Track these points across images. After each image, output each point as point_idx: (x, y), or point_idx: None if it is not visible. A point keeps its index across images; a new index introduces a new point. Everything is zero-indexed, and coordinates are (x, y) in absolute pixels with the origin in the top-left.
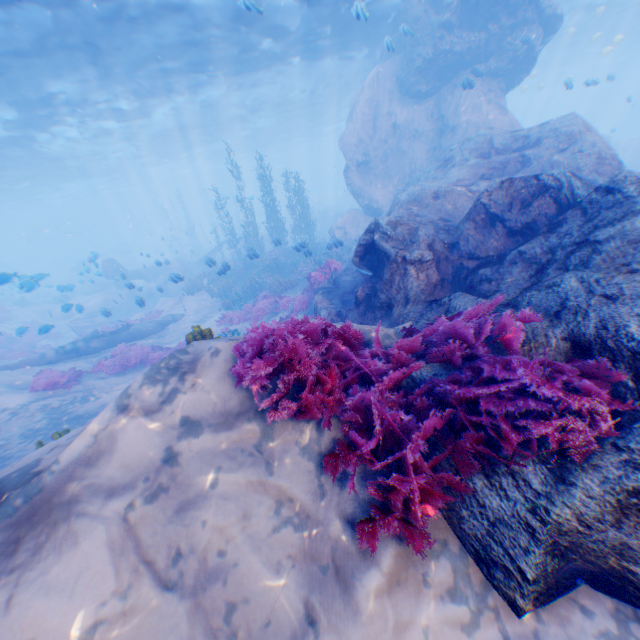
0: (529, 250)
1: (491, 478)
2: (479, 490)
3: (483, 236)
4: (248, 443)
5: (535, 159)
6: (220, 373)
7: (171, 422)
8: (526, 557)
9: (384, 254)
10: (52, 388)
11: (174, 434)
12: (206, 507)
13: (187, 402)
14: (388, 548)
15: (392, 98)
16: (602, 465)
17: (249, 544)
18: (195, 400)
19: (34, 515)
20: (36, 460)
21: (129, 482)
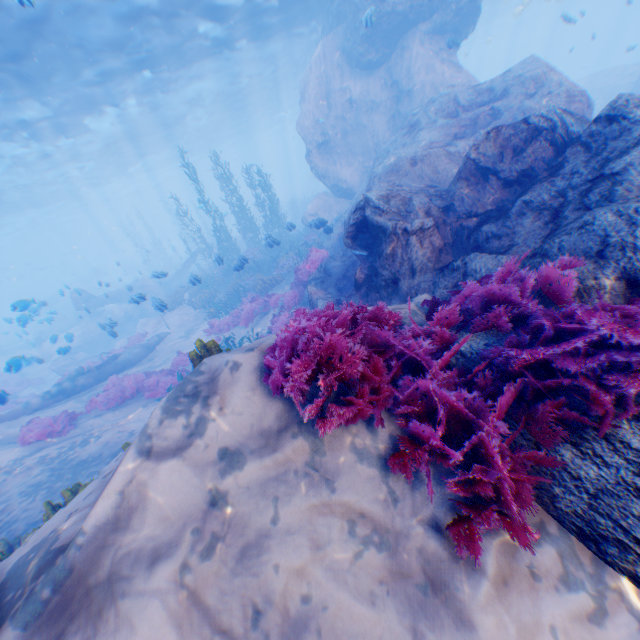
0: (534, 197)
1: (580, 446)
2: (569, 462)
3: (478, 193)
4: (299, 462)
5: (504, 108)
6: (248, 390)
7: (207, 457)
8: None
9: (380, 229)
10: (46, 437)
11: (214, 471)
12: (273, 548)
13: (219, 430)
14: (483, 547)
15: (342, 72)
16: None
17: (333, 580)
18: (228, 426)
19: (70, 607)
20: (54, 533)
21: (176, 539)
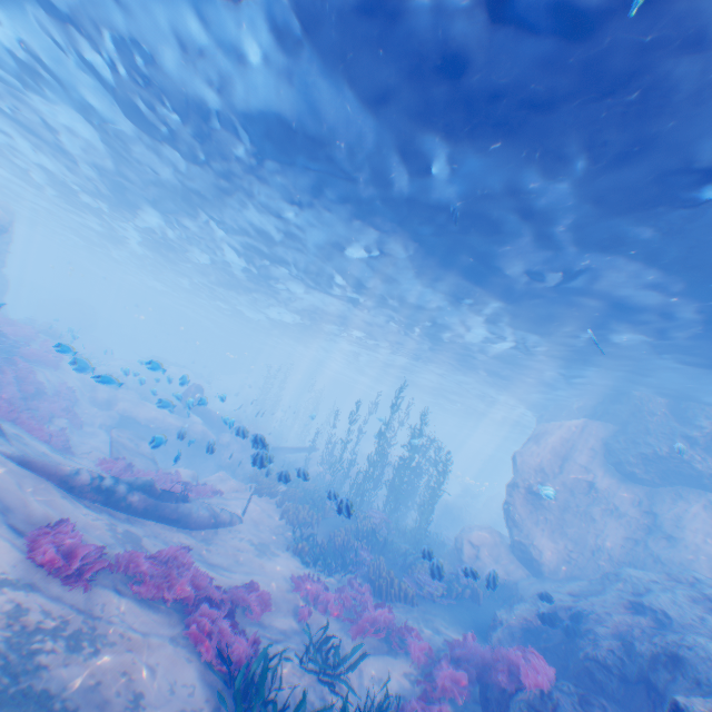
0: None
1: None
2: None
3: None
4: None
5: None
6: None
7: None
8: None
9: None
10: (49, 567)
11: None
12: None
13: None
14: None
15: (593, 454)
16: None
17: None
18: None
19: None
20: None
21: None
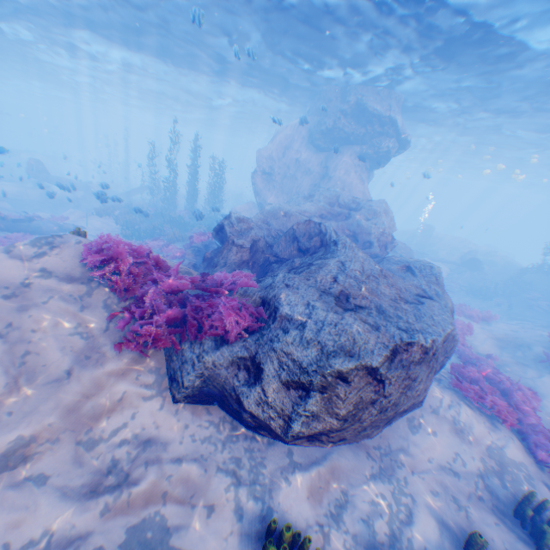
0: (297, 260)
1: (191, 342)
2: (184, 346)
3: (287, 246)
4: (76, 292)
5: (353, 218)
6: (77, 254)
7: (35, 267)
8: (187, 375)
9: (226, 234)
10: None
11: (34, 273)
12: (36, 310)
13: (50, 261)
14: (128, 361)
15: (302, 141)
16: (233, 343)
17: (53, 333)
18: (55, 261)
19: None
20: None
21: None
